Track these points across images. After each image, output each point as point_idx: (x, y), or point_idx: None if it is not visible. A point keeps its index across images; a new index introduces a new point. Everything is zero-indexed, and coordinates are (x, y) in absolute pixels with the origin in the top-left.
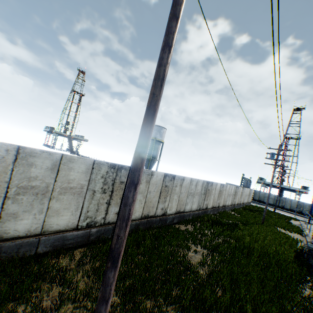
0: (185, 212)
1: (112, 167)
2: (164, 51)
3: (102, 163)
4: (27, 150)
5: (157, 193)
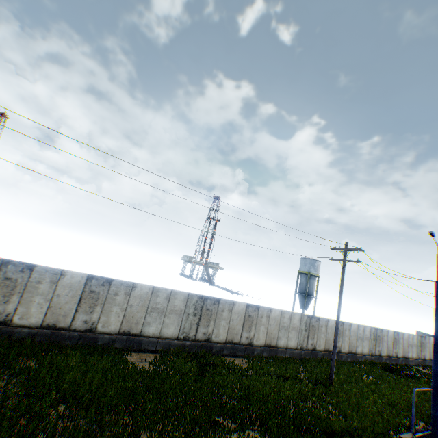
0: (356, 354)
1: (308, 317)
2: (340, 294)
3: (304, 315)
4: (283, 311)
5: (332, 334)
